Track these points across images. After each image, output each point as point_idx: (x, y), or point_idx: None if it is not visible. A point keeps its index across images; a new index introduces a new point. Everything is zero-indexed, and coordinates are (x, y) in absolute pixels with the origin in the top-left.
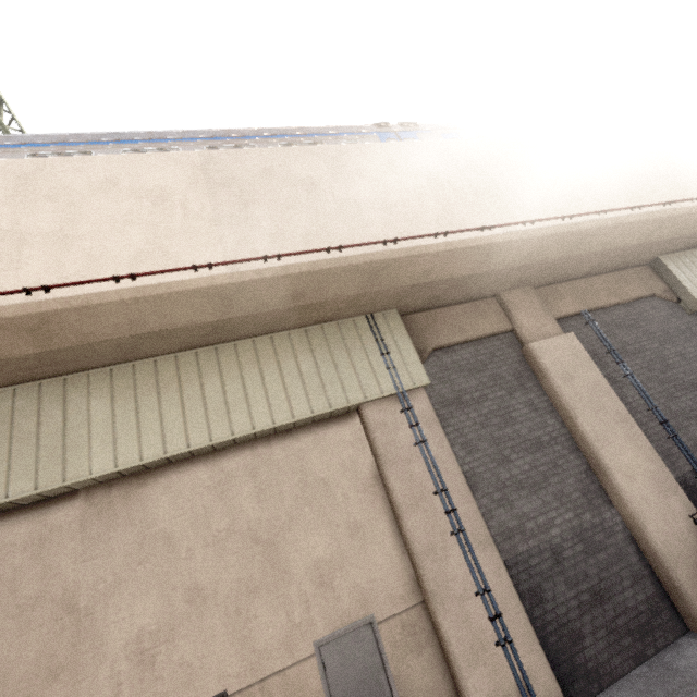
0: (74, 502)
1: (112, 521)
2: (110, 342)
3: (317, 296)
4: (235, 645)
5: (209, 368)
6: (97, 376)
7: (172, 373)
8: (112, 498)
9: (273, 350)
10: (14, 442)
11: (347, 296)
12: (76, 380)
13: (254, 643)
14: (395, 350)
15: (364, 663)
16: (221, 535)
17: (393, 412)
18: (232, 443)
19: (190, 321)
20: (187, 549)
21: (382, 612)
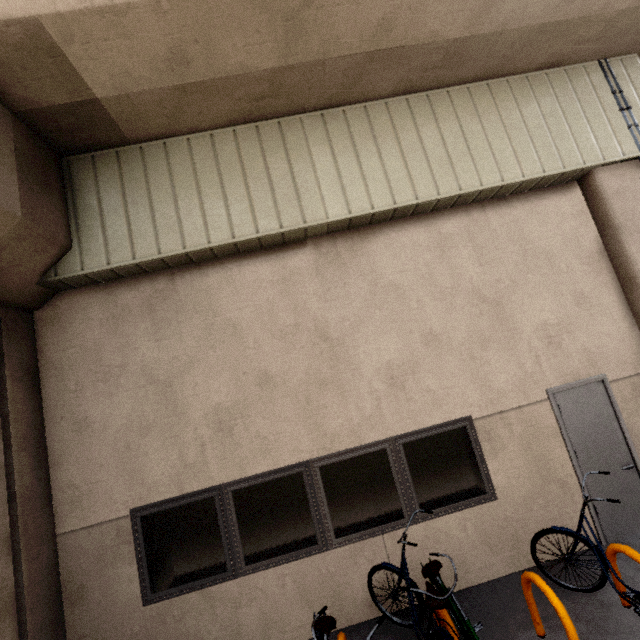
0: (305, 250)
1: (343, 269)
2: (342, 62)
3: (586, 3)
4: (473, 383)
5: (423, 118)
6: (309, 121)
7: (385, 121)
8: (338, 249)
9: (492, 99)
10: (249, 183)
11: (614, 11)
12: (290, 124)
13: (490, 383)
14: (637, 105)
15: (596, 412)
16: (447, 291)
17: (632, 179)
18: (449, 205)
19: (433, 34)
20: (417, 300)
21: (612, 374)
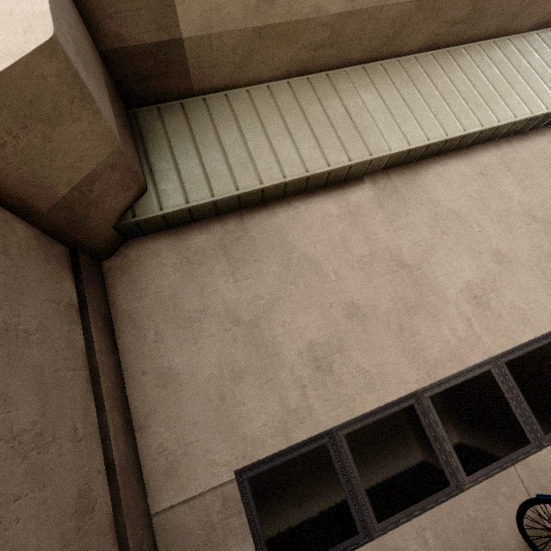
0: (363, 186)
1: (403, 201)
2: (395, 10)
3: None
4: None
5: (449, 68)
6: (353, 73)
7: (418, 71)
8: (394, 184)
9: (500, 53)
10: (311, 124)
11: None
12: (337, 76)
13: None
14: None
15: None
16: (501, 214)
17: None
18: (483, 140)
19: None
20: (477, 224)
21: None
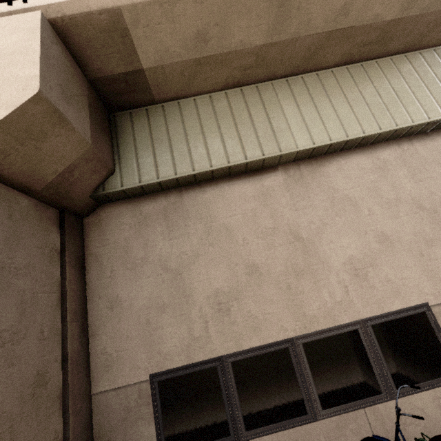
0: (277, 173)
1: (307, 187)
2: (309, 39)
3: None
4: (425, 275)
5: (361, 79)
6: (278, 84)
7: (332, 82)
8: (302, 172)
9: (410, 65)
10: (238, 126)
11: None
12: (264, 87)
13: (440, 275)
14: None
15: None
16: (391, 202)
17: None
18: (384, 139)
19: (375, 16)
20: (368, 209)
21: None
